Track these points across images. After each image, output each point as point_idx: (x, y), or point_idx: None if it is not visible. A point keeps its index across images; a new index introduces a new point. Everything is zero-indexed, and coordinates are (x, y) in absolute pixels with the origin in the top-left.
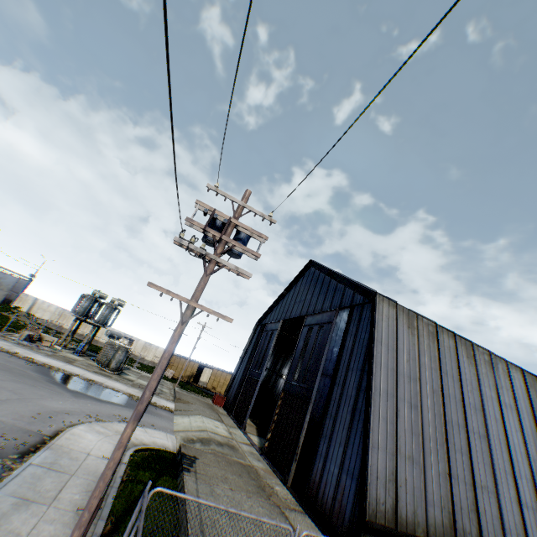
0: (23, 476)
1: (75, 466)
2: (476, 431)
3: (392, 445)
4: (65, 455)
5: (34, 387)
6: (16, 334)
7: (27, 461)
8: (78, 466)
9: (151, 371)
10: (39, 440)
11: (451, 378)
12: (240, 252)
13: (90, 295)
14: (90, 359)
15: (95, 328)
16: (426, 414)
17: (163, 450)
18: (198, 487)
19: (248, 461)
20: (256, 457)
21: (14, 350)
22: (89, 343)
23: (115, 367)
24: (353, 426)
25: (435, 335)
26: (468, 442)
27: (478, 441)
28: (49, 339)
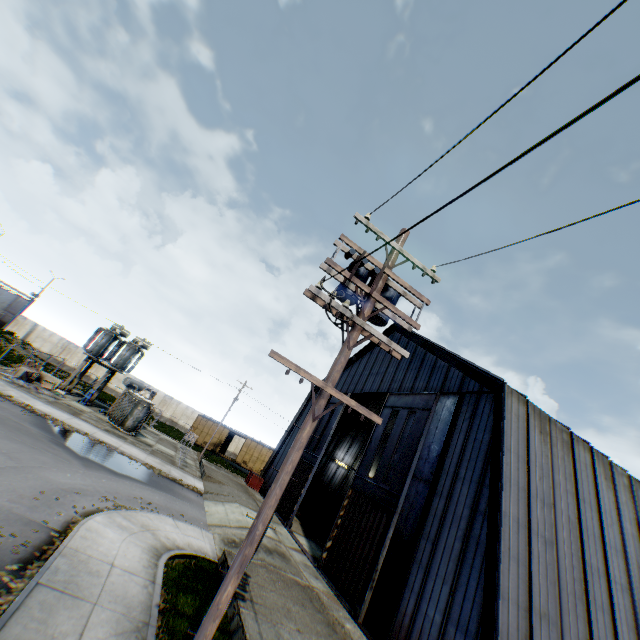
0: (28, 607)
1: (96, 588)
2: (617, 581)
3: (524, 595)
4: (83, 566)
5: (34, 449)
6: (10, 369)
7: (30, 575)
8: (101, 588)
9: (170, 432)
10: (45, 539)
11: (588, 506)
12: (387, 318)
13: (109, 330)
14: (99, 411)
15: (110, 372)
16: (562, 553)
17: (201, 558)
18: (260, 628)
19: (306, 579)
20: (312, 573)
21: (8, 392)
22: (99, 390)
23: (131, 425)
24: (466, 560)
25: (570, 445)
26: (610, 596)
27: (620, 595)
28: (51, 380)
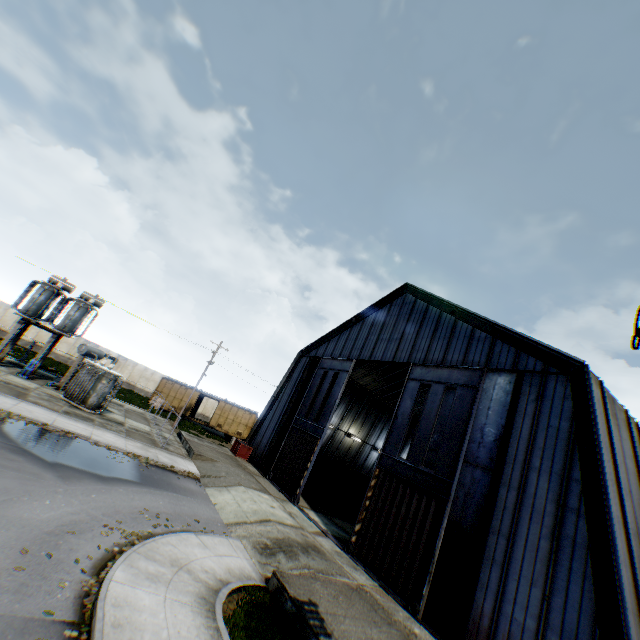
0: None
1: None
2: None
3: (633, 600)
4: None
5: None
6: None
7: None
8: None
9: (132, 399)
10: None
11: None
12: None
13: (48, 284)
14: (46, 385)
15: (56, 338)
16: None
17: (248, 586)
18: None
19: (351, 576)
20: (349, 563)
21: None
22: (42, 359)
23: (96, 403)
24: (560, 562)
25: (626, 424)
26: None
27: None
28: None
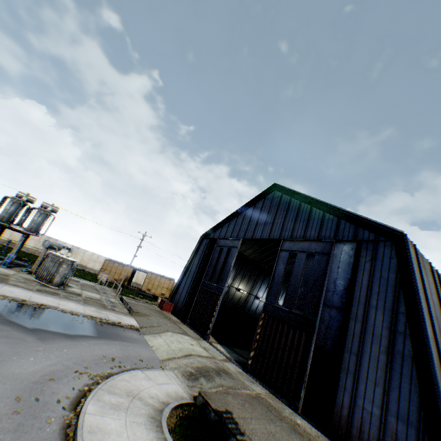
0: None
1: None
2: None
3: None
4: None
5: None
6: None
7: None
8: None
9: (85, 276)
10: None
11: None
12: None
13: (16, 198)
14: (21, 271)
15: (25, 237)
16: None
17: (182, 404)
18: None
19: (251, 388)
20: (248, 379)
21: None
22: (17, 252)
23: (59, 281)
24: (394, 369)
25: (430, 272)
26: None
27: None
28: None
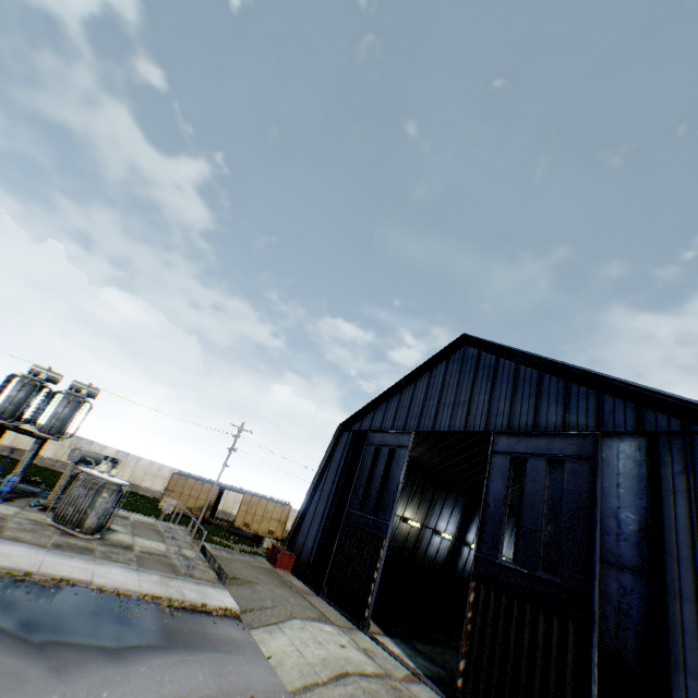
0: None
1: None
2: None
3: None
4: None
5: None
6: None
7: None
8: None
9: (137, 505)
10: None
11: None
12: None
13: (28, 378)
14: (28, 506)
15: (40, 443)
16: None
17: None
18: None
19: None
20: None
21: None
22: (23, 471)
23: (95, 524)
24: None
25: None
26: None
27: None
28: None
